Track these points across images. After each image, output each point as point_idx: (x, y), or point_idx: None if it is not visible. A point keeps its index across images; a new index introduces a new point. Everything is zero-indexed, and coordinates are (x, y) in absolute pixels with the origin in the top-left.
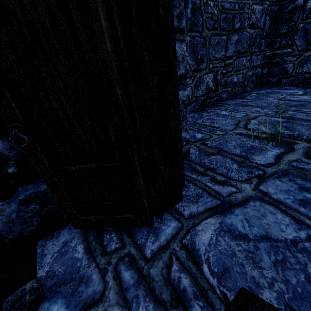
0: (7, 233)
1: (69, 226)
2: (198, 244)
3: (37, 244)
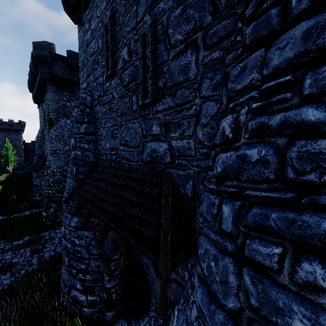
0: (110, 320)
1: (121, 319)
2: (152, 323)
3: (114, 324)
